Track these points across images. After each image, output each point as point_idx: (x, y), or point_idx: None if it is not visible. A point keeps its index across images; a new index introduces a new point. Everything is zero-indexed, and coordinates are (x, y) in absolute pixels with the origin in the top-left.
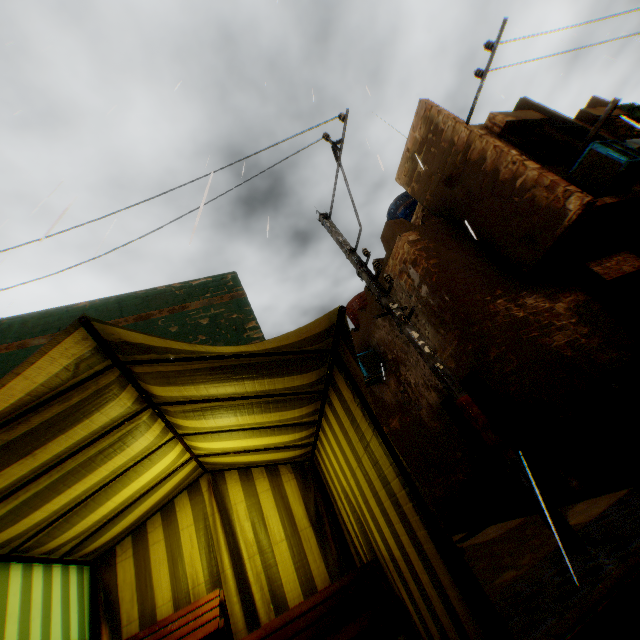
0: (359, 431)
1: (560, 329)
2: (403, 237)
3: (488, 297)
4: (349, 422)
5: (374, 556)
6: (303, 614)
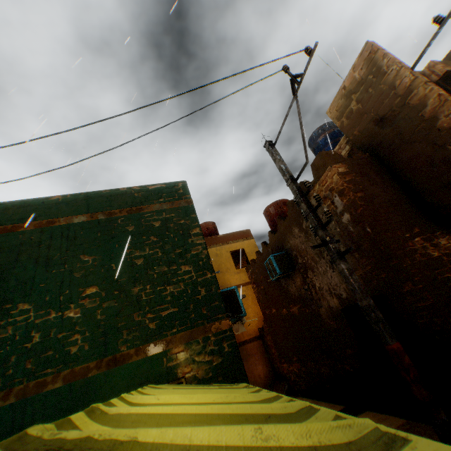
0: None
1: None
2: (334, 168)
3: (406, 234)
4: None
5: None
6: None
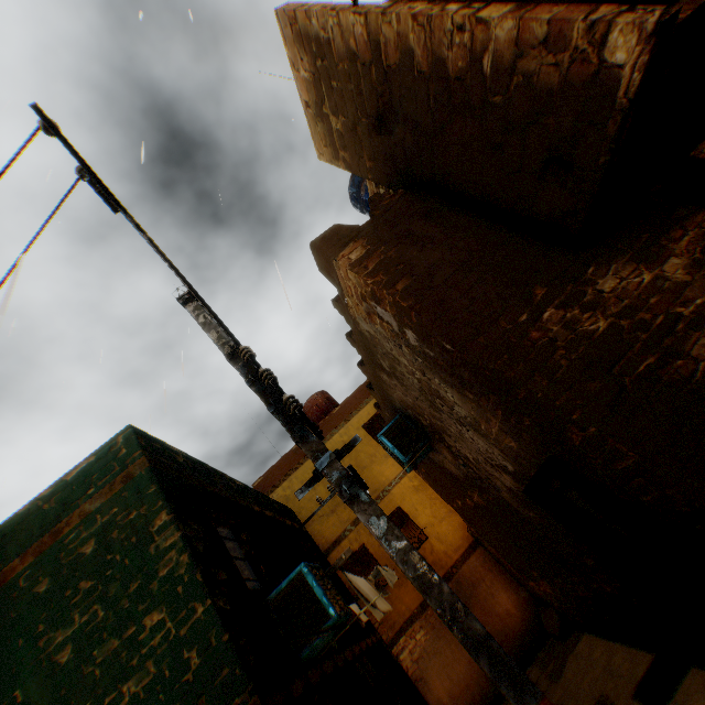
0: None
1: (697, 322)
2: (340, 261)
3: (523, 315)
4: None
5: None
6: None
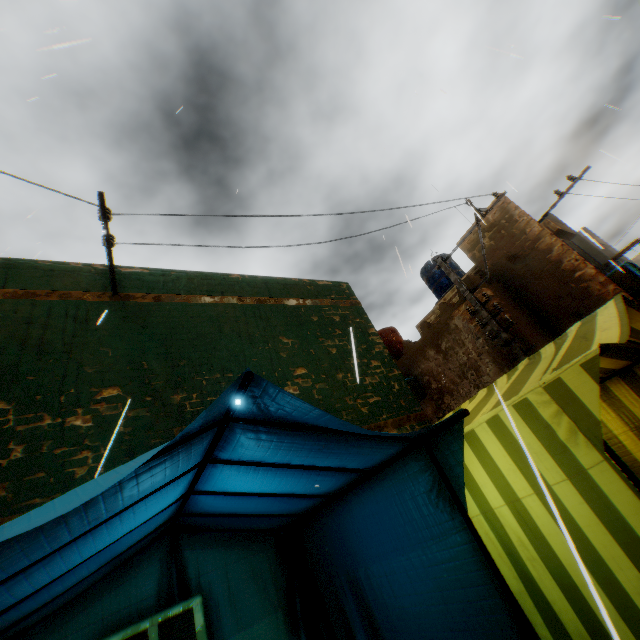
0: None
1: None
2: (483, 291)
3: None
4: (636, 398)
5: None
6: None
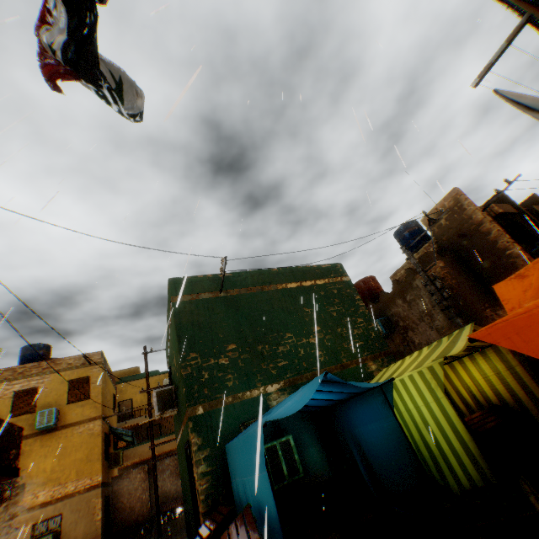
0: (505, 363)
1: None
2: (436, 263)
3: (481, 307)
4: (497, 359)
5: (480, 407)
6: (481, 415)
